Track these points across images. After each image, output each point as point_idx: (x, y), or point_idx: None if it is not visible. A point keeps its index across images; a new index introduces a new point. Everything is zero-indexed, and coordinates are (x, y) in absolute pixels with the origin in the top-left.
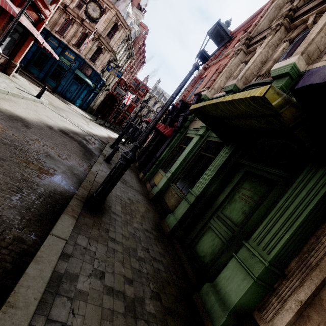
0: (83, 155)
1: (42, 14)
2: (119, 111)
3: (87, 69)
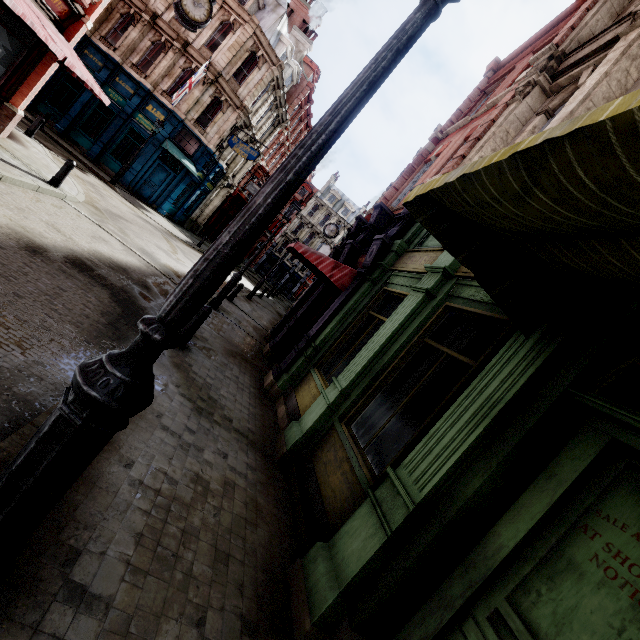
0: (105, 327)
1: (76, 2)
2: None
3: (189, 141)
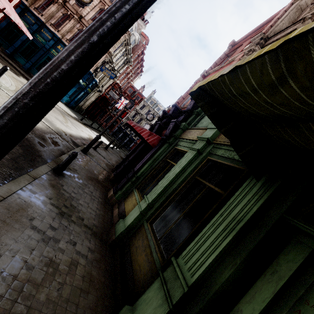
0: (7, 161)
1: None
2: (112, 115)
3: None
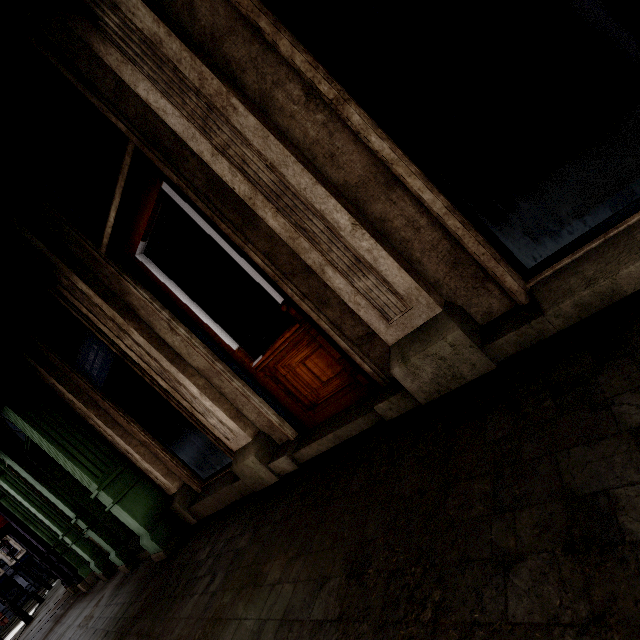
0: None
1: None
2: None
3: None
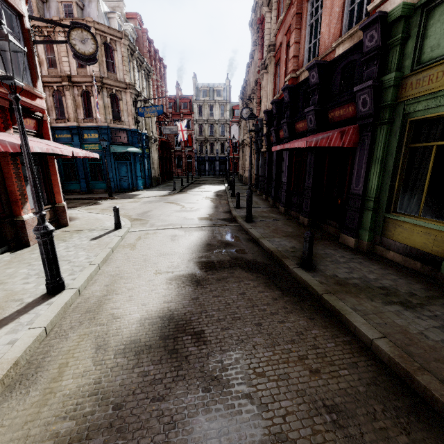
0: (287, 296)
1: (36, 112)
2: (178, 154)
3: (118, 135)
